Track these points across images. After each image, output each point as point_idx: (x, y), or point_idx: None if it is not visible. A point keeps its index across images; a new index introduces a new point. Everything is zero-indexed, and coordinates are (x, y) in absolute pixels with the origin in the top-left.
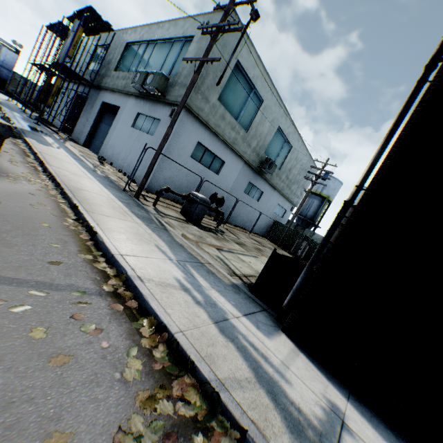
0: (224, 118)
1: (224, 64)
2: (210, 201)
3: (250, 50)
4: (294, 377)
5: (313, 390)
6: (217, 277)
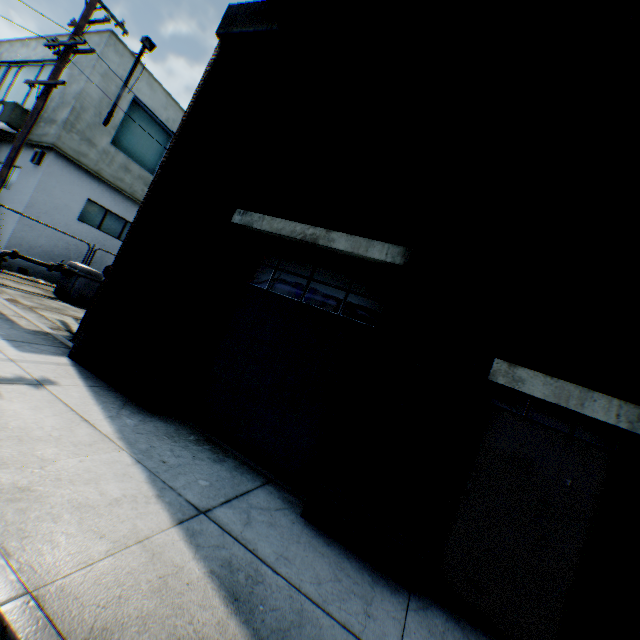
0: (129, 169)
1: (112, 98)
2: (101, 274)
3: (154, 86)
4: (12, 365)
5: (33, 373)
6: (16, 323)
